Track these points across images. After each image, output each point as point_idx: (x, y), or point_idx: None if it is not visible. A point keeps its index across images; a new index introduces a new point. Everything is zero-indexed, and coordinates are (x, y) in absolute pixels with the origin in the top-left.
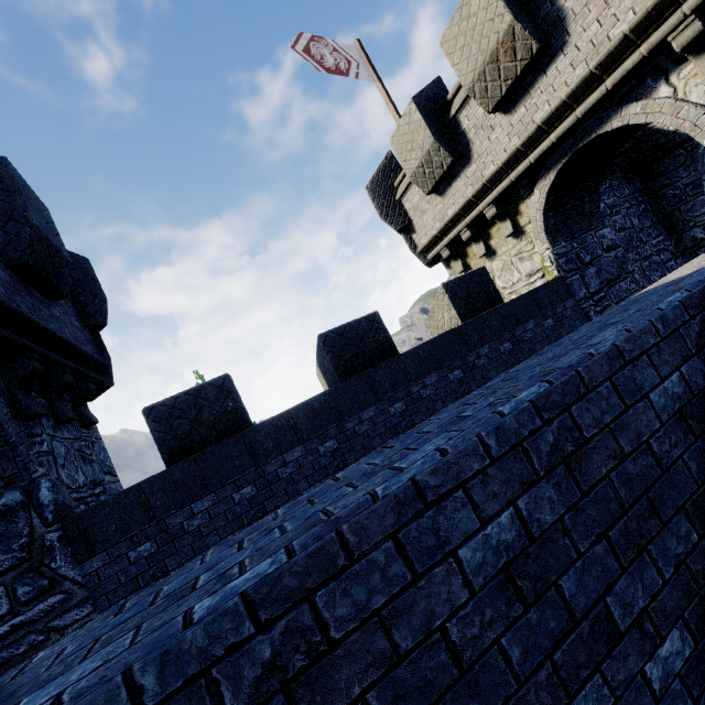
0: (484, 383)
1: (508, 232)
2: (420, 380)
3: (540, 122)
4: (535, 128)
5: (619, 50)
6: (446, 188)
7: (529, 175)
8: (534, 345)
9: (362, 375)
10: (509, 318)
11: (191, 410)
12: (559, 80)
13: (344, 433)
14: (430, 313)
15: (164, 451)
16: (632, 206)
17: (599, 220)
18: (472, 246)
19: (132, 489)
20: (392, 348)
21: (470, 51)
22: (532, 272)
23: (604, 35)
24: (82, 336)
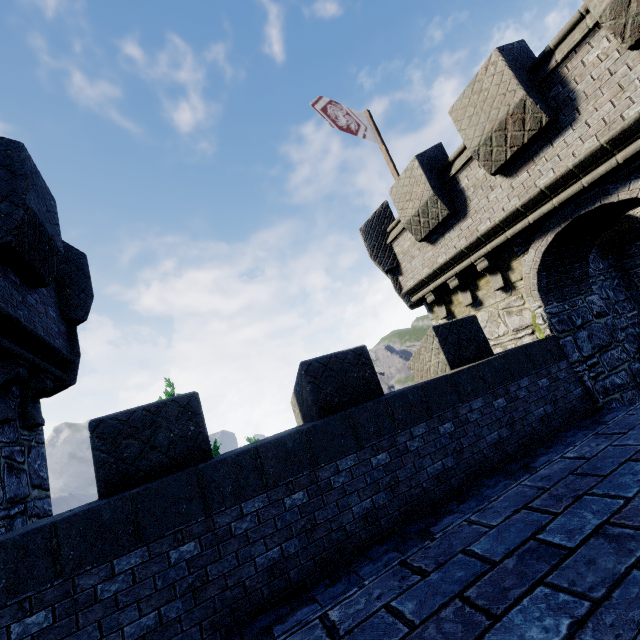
0: (476, 442)
1: (498, 286)
2: (407, 429)
3: (543, 187)
4: (538, 191)
5: (633, 128)
6: (438, 238)
7: (524, 235)
8: (529, 405)
9: (345, 414)
10: (503, 372)
11: (145, 429)
12: (565, 151)
13: (316, 483)
14: (415, 354)
15: (101, 476)
16: (607, 279)
17: (588, 287)
18: (457, 294)
19: (43, 529)
20: (377, 387)
21: (479, 119)
22: (520, 327)
23: (617, 115)
24: (54, 328)
